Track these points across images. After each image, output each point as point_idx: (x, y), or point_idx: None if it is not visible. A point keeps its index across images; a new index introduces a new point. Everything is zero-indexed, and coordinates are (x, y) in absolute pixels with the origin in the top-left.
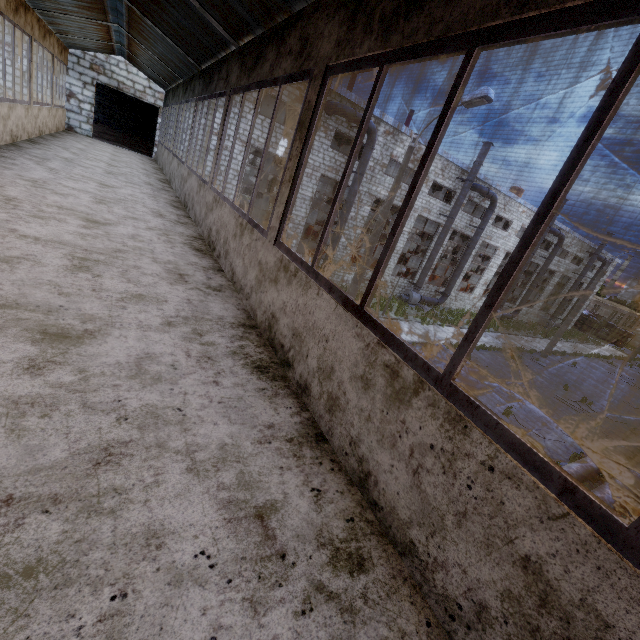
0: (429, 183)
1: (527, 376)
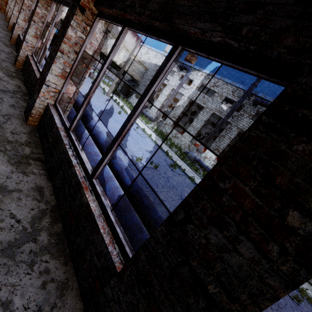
0: (223, 97)
1: (148, 150)
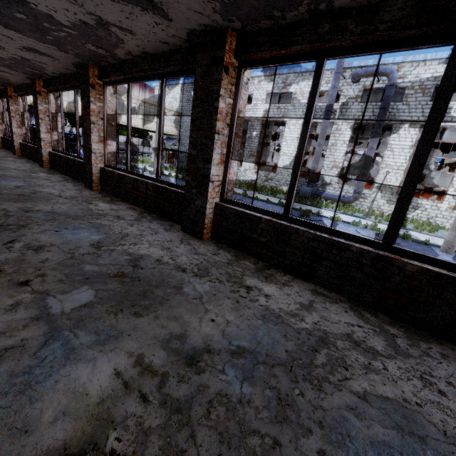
0: (305, 95)
1: None
